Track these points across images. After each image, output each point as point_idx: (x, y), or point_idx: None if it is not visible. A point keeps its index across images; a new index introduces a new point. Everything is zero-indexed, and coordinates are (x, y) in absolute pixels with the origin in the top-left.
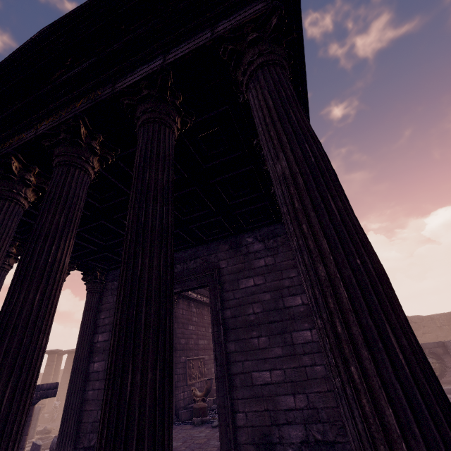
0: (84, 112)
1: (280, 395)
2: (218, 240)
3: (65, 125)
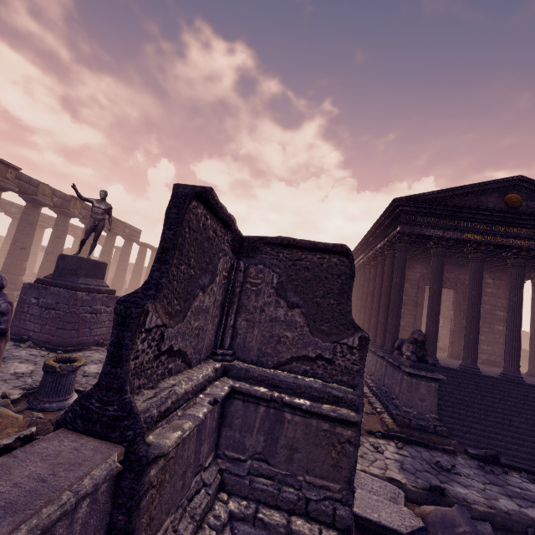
0: None
1: (482, 344)
2: (467, 268)
3: (526, 248)
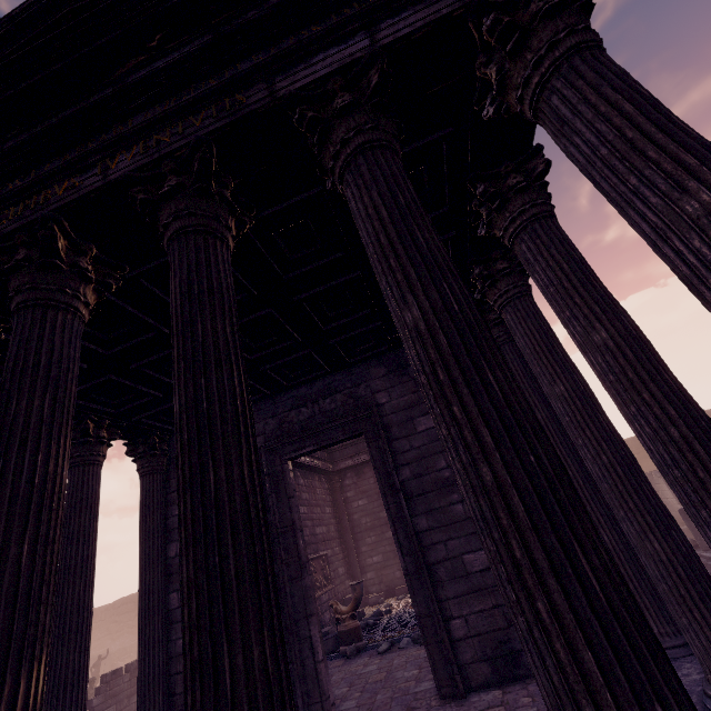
0: (212, 135)
1: None
2: (367, 361)
3: (172, 160)
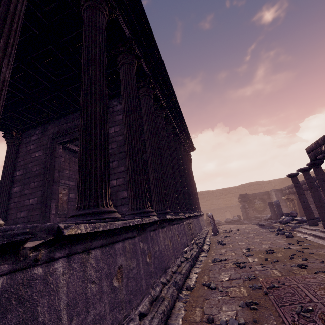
0: None
1: (120, 191)
2: None
3: None
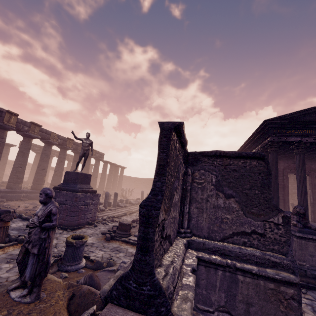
0: None
1: None
2: None
3: None
